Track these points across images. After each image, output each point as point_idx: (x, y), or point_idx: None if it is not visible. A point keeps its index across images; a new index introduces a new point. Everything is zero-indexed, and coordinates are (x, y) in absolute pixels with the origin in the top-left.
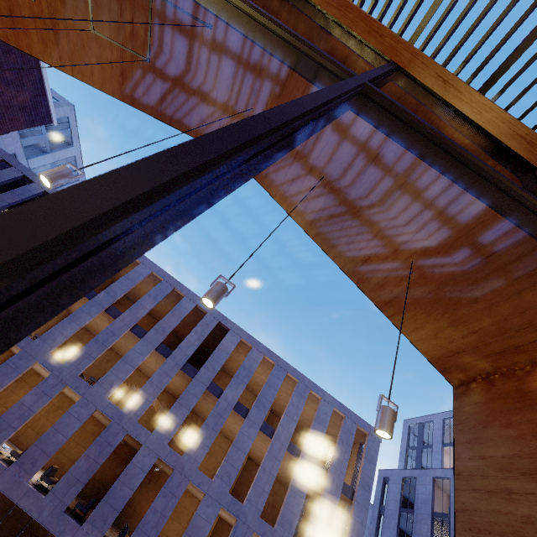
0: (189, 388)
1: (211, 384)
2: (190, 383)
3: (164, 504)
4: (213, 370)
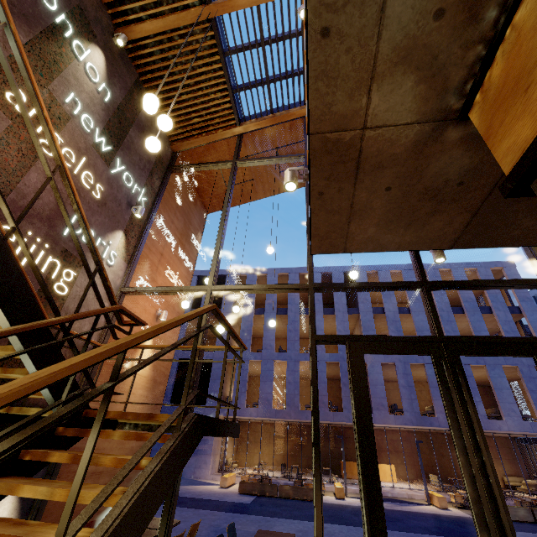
0: (362, 320)
1: (373, 309)
2: (361, 316)
3: (405, 381)
4: (367, 301)
